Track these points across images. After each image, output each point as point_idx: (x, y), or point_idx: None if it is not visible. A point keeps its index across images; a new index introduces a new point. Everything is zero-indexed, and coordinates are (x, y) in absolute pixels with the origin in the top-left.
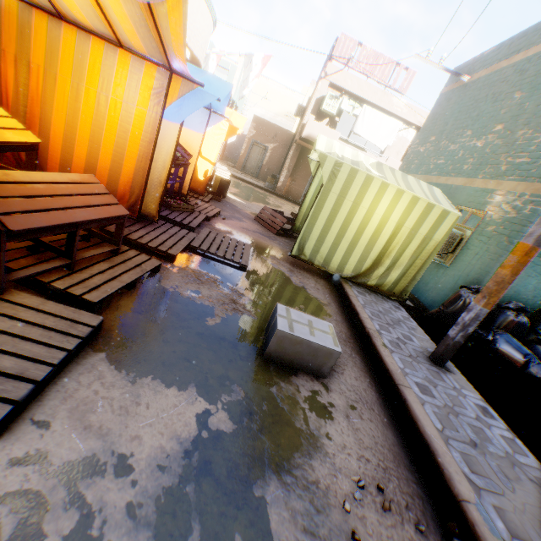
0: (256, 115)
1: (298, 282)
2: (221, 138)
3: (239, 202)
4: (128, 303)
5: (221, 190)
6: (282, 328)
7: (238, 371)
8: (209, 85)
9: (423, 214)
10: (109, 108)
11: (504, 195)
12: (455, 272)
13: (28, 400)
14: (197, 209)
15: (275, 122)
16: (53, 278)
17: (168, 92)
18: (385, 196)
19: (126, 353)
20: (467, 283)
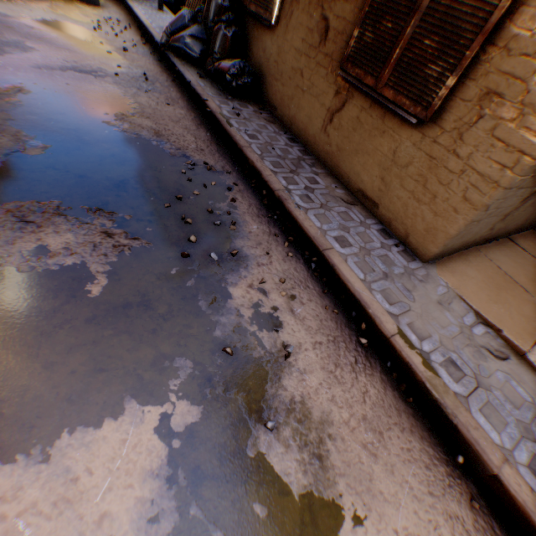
0: None
1: None
2: None
3: None
4: None
5: None
6: None
7: (60, 0)
8: None
9: None
10: None
11: None
12: None
13: None
14: None
15: None
16: None
17: None
18: None
19: None
20: None
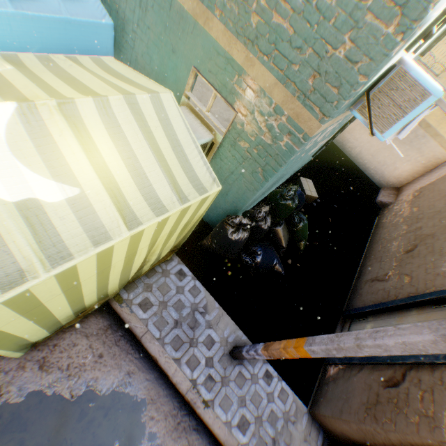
0: None
1: (74, 385)
2: None
3: None
4: None
5: None
6: None
7: None
8: None
9: (179, 218)
10: None
11: (259, 96)
12: None
13: None
14: None
15: None
16: None
17: None
18: (116, 252)
19: None
20: (228, 203)
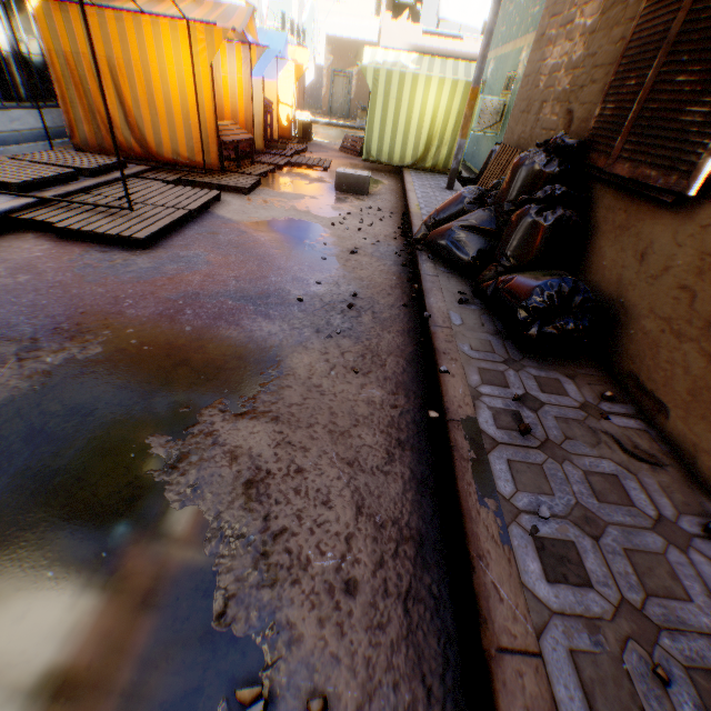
0: (328, 35)
1: None
2: (291, 80)
3: (325, 143)
4: (267, 180)
5: (305, 134)
6: (339, 172)
7: (321, 193)
8: (271, 42)
9: (451, 92)
10: (222, 82)
11: (526, 52)
12: (501, 138)
13: (251, 191)
14: (288, 148)
15: (361, 31)
16: (236, 171)
17: (251, 60)
18: (419, 86)
19: (274, 188)
20: None
